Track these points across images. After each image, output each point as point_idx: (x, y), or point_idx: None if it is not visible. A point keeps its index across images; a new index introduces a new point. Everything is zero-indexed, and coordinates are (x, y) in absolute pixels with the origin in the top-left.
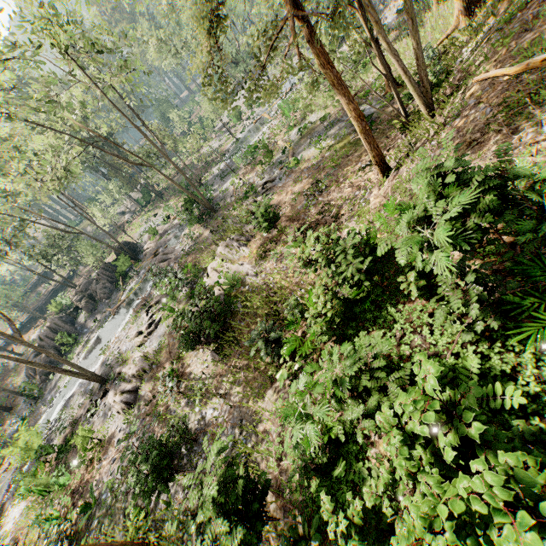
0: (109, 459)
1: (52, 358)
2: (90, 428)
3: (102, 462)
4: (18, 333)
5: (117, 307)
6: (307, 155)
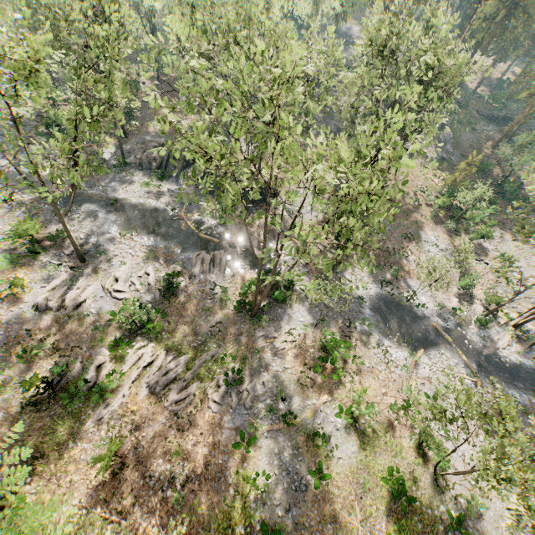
0: (1, 309)
1: (152, 163)
2: (23, 284)
3: (2, 303)
4: (66, 212)
5: (183, 217)
6: (257, 455)
